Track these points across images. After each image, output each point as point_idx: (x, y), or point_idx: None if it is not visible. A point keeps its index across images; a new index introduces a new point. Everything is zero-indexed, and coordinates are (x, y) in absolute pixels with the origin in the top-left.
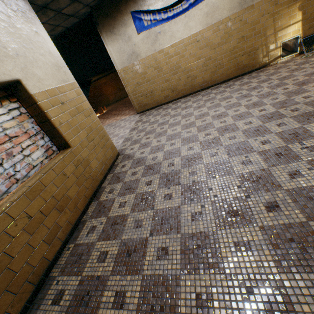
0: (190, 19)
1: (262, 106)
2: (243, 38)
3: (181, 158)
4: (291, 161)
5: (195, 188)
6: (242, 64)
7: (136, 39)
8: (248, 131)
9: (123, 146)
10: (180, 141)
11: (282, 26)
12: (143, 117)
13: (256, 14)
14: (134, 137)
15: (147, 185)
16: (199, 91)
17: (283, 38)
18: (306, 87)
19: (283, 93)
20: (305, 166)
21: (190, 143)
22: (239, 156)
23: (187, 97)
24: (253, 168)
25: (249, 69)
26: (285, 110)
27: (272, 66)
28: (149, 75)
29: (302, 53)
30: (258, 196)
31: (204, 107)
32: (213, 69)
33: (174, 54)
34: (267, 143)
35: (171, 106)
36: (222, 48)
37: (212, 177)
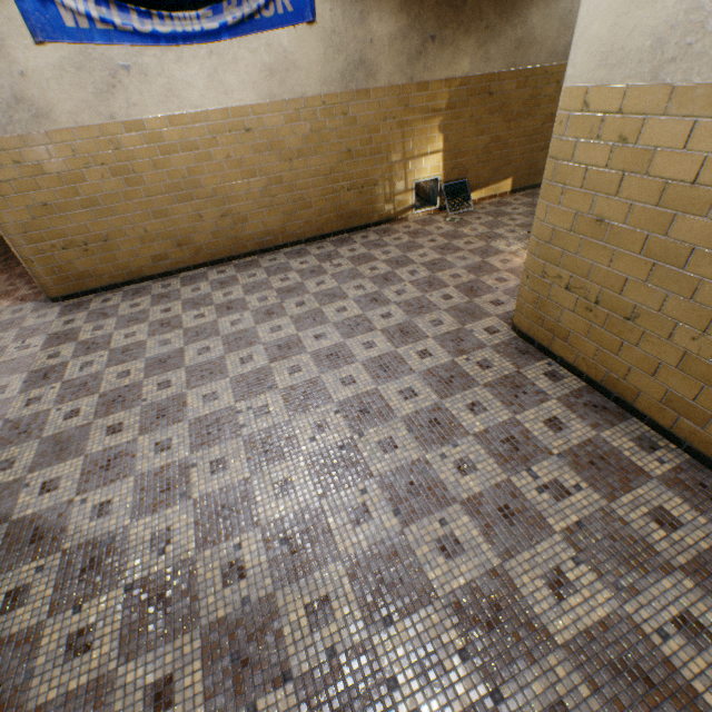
0: (225, 66)
1: (420, 341)
2: (351, 154)
3: (263, 536)
4: (535, 533)
5: (345, 689)
6: (348, 208)
7: (30, 59)
8: (418, 422)
9: (1, 472)
10: (242, 449)
11: (416, 152)
12: (78, 323)
13: (374, 113)
14: (50, 420)
15: (155, 709)
16: (257, 254)
17: (417, 175)
18: (480, 301)
19: (447, 309)
20: (566, 551)
21: (278, 460)
22: (426, 519)
23: (224, 267)
24: (472, 566)
25: (362, 222)
26: (468, 361)
27: (401, 224)
28: (95, 187)
29: (443, 209)
30: (519, 689)
31: (284, 315)
32: (288, 206)
33: (180, 145)
34: (471, 471)
35: (180, 292)
36: (307, 163)
37: (384, 622)
